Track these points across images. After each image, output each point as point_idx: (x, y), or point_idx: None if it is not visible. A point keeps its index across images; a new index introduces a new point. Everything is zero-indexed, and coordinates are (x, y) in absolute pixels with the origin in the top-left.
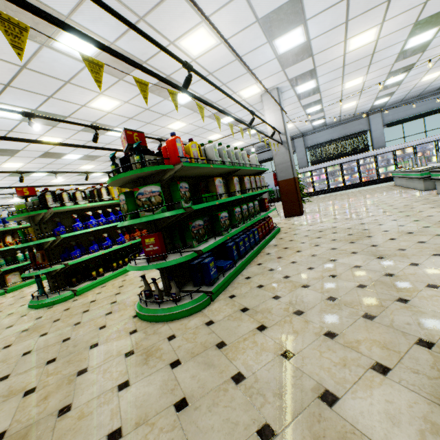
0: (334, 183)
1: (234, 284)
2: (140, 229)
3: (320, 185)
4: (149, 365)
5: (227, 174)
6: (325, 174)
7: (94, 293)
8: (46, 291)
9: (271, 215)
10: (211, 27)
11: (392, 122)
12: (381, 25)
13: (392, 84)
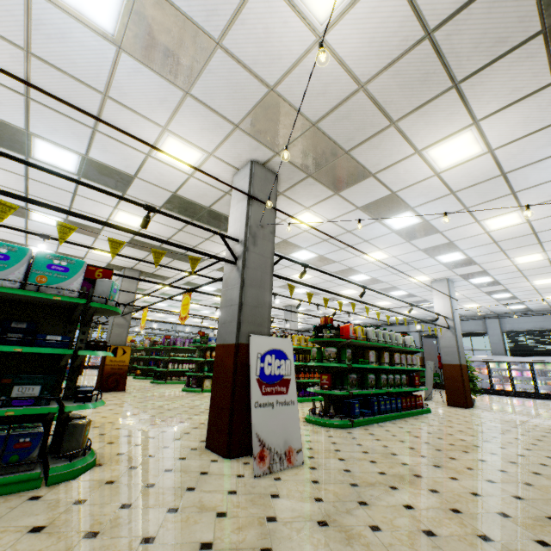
0: (547, 388)
1: (369, 425)
2: (303, 373)
3: (524, 385)
4: (318, 434)
5: (381, 348)
6: (530, 372)
7: None
8: None
9: (435, 400)
10: (385, 251)
11: None
12: (545, 252)
13: None
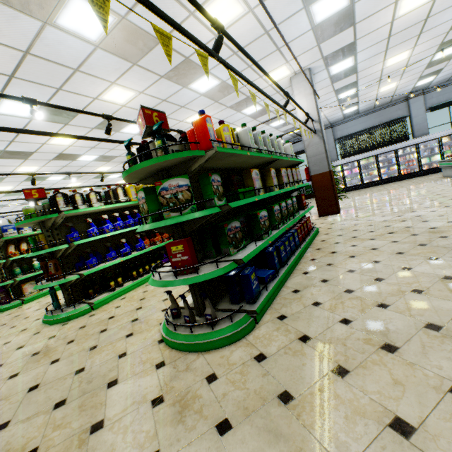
0: (368, 178)
1: (279, 299)
2: (161, 233)
3: (352, 181)
4: (186, 425)
5: (261, 166)
6: (358, 168)
7: (113, 306)
8: (61, 303)
9: None
10: None
11: (436, 105)
12: None
13: (442, 59)
